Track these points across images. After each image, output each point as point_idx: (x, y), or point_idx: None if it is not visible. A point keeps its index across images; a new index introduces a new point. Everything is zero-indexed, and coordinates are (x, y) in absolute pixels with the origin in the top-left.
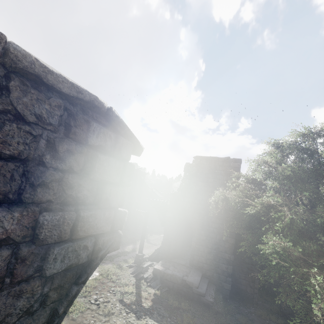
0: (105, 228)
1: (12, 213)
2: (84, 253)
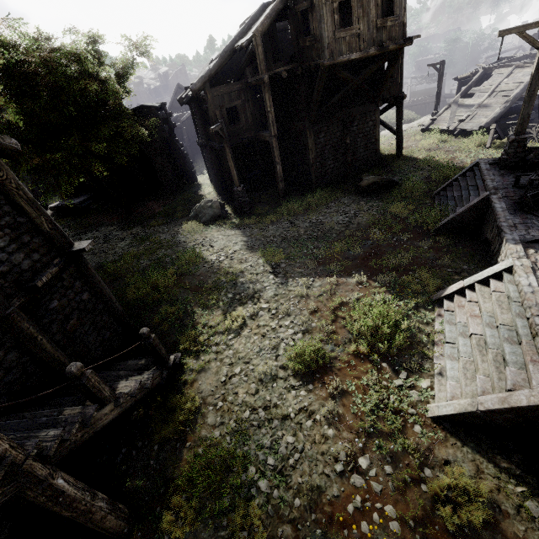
0: None
1: None
2: None
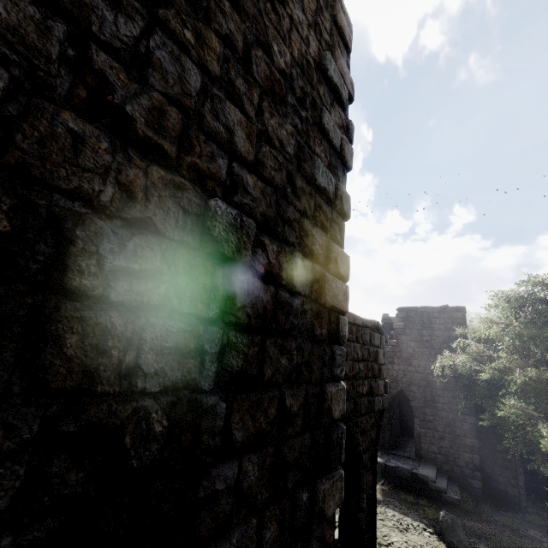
0: (383, 391)
1: (366, 382)
2: (380, 404)
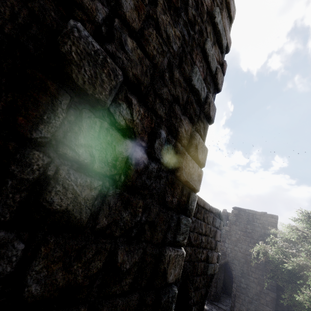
0: (216, 260)
1: (205, 251)
2: (212, 270)
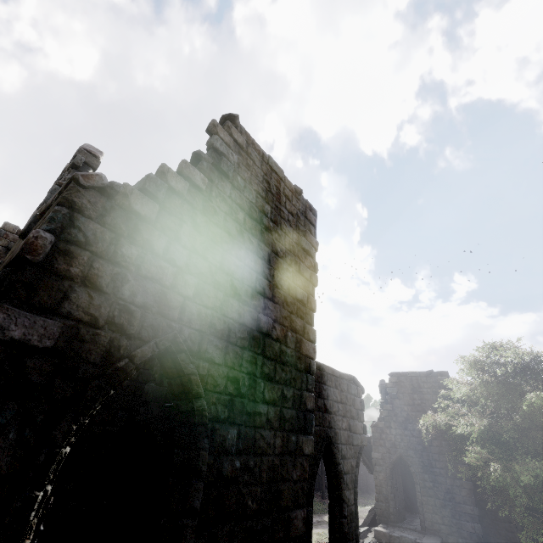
0: (361, 431)
1: (345, 420)
2: (359, 440)
